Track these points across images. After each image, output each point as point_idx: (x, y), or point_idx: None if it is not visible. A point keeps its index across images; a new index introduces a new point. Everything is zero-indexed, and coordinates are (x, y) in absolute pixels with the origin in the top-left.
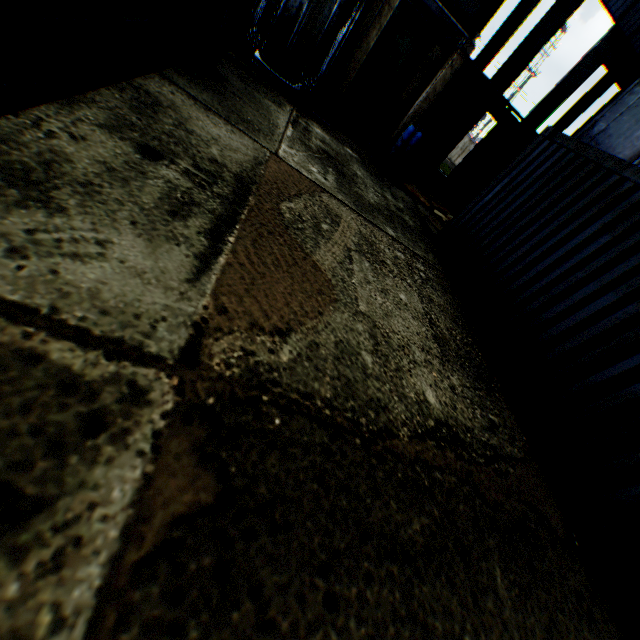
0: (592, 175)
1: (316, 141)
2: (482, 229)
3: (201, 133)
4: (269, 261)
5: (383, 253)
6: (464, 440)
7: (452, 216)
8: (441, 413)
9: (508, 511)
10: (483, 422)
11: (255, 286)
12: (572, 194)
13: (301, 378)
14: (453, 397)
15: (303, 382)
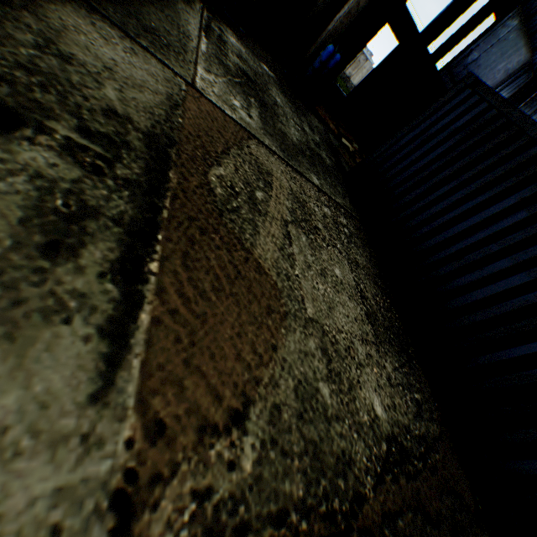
0: (514, 141)
1: (233, 57)
2: (396, 176)
3: (86, 58)
4: (208, 286)
5: (314, 214)
6: (407, 447)
7: (353, 141)
8: (388, 424)
9: (444, 515)
10: (413, 408)
11: (196, 346)
12: (492, 158)
13: (270, 487)
14: (391, 392)
15: (273, 493)
